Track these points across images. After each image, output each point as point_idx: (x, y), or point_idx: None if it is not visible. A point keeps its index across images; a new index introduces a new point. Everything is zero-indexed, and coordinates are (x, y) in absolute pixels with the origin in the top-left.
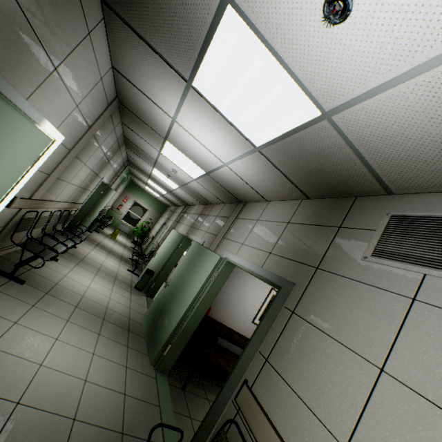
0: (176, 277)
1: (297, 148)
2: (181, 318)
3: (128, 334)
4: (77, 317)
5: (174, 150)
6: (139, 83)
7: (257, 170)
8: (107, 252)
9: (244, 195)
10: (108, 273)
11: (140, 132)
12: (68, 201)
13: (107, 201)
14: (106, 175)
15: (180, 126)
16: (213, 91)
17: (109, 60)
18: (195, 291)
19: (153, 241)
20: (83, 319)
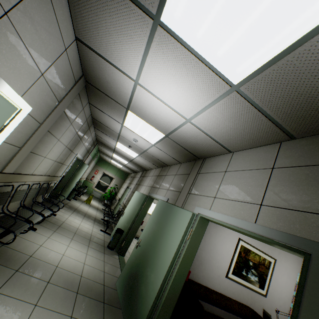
0: (146, 237)
1: (302, 67)
2: (160, 287)
3: (104, 308)
4: (48, 296)
5: (135, 119)
6: (102, 48)
7: (228, 117)
8: (83, 216)
9: (203, 150)
10: (83, 235)
11: (105, 108)
12: (46, 174)
13: (82, 173)
14: (79, 151)
15: (142, 87)
16: (186, 18)
17: (72, 29)
18: (171, 254)
19: (120, 202)
20: (54, 298)
